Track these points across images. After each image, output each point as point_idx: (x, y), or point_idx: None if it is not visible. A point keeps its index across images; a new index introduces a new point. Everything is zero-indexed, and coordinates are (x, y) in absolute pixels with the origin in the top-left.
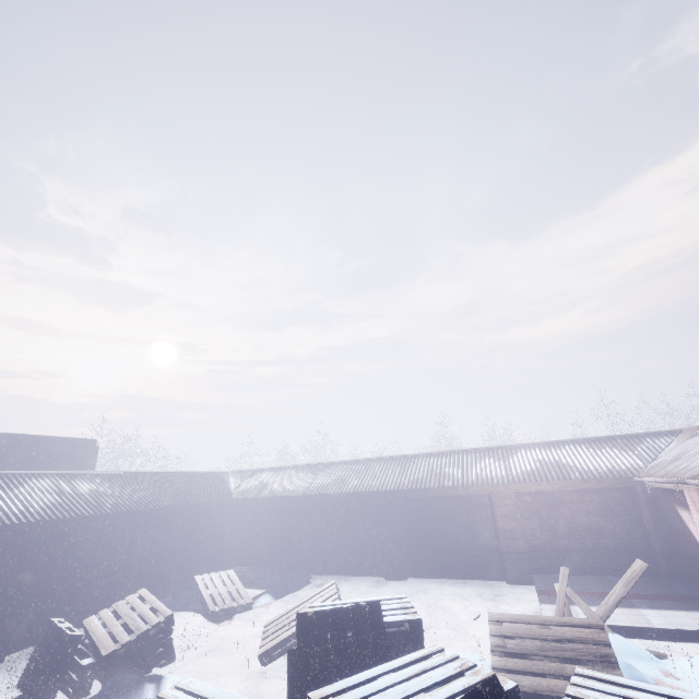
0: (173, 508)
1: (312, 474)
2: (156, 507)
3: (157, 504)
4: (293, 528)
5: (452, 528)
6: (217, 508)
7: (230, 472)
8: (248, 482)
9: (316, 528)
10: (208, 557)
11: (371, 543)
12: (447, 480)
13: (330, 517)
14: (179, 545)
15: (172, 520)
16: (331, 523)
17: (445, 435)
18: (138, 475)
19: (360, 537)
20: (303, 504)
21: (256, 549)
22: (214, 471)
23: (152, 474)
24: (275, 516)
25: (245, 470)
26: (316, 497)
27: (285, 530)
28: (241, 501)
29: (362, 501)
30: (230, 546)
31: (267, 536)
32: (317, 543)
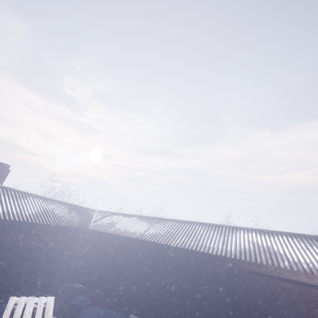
0: (29, 224)
1: (149, 224)
2: (12, 219)
3: (15, 216)
4: (124, 265)
5: (286, 317)
6: (75, 233)
7: (97, 210)
8: (104, 219)
9: (142, 270)
10: (55, 271)
11: (190, 302)
12: (281, 259)
13: (156, 263)
14: (30, 256)
15: (28, 234)
16: (156, 270)
17: (228, 222)
18: (21, 193)
19: (180, 292)
20: (136, 246)
21: (94, 273)
22: (86, 207)
23: (34, 196)
24: (114, 250)
25: (106, 211)
26: (147, 243)
27: (118, 264)
28: (93, 232)
29: (186, 257)
30: (76, 265)
31: (104, 265)
32: (141, 284)
